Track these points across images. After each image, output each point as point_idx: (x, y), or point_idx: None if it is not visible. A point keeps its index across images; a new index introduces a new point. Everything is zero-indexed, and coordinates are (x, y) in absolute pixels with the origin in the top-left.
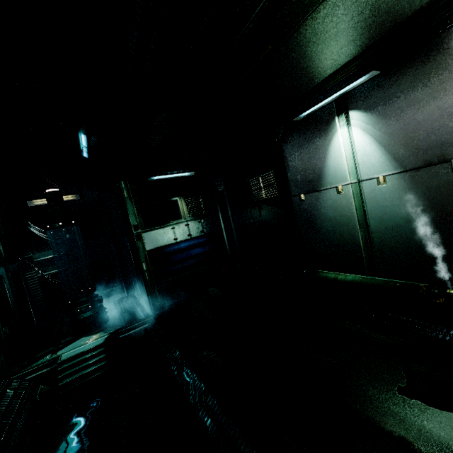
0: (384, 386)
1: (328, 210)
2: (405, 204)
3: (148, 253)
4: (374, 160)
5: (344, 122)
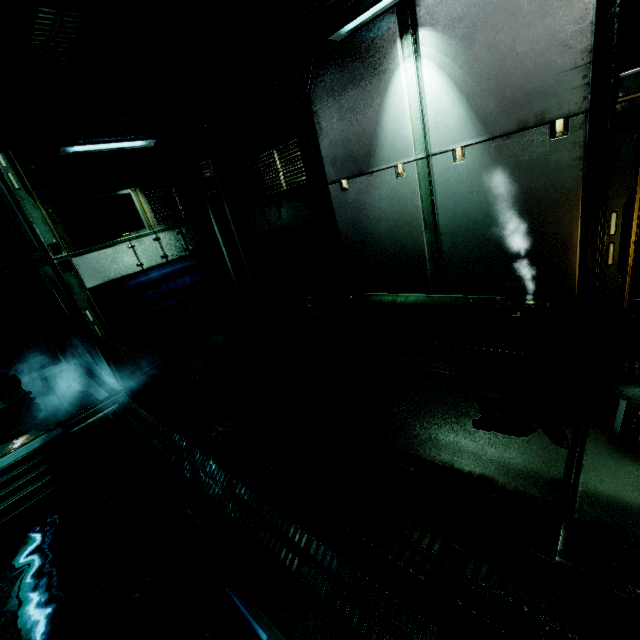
0: (458, 424)
1: (383, 204)
2: (486, 190)
3: (91, 292)
4: (452, 120)
5: (410, 50)
